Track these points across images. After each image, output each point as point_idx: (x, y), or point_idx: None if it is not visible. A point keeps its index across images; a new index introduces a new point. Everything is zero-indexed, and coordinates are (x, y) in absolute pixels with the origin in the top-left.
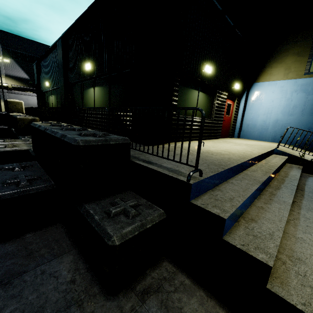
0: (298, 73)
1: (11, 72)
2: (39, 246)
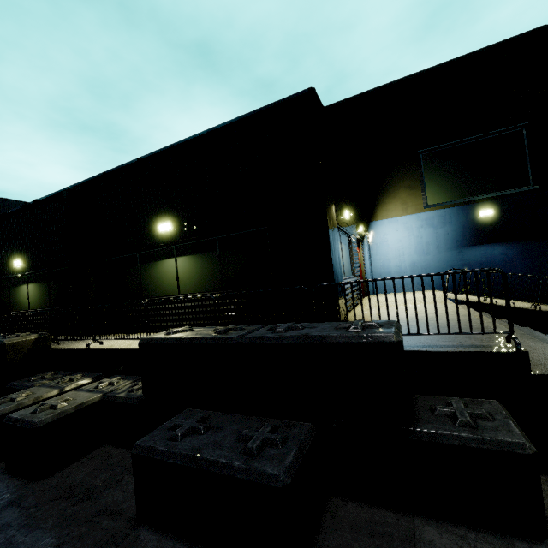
0: (417, 207)
1: None
2: (366, 541)
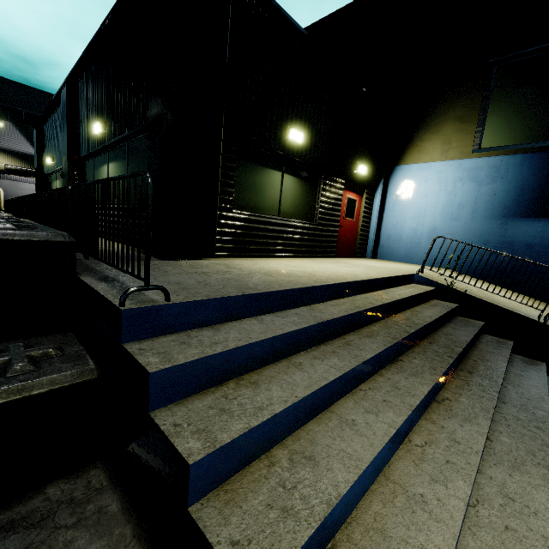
0: (463, 149)
1: (6, 144)
2: None
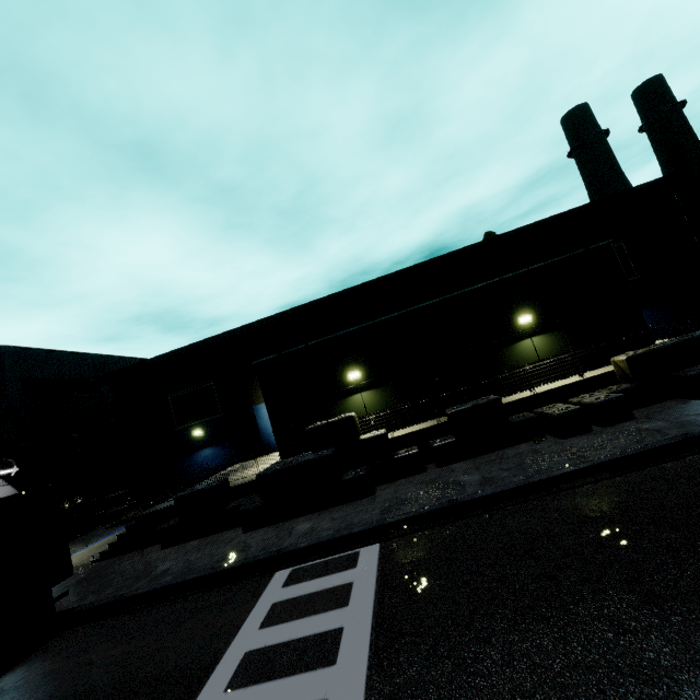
0: None
1: None
2: None
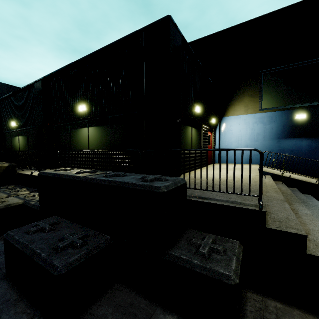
0: (254, 109)
1: None
2: (118, 316)
